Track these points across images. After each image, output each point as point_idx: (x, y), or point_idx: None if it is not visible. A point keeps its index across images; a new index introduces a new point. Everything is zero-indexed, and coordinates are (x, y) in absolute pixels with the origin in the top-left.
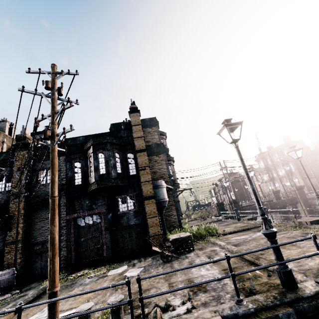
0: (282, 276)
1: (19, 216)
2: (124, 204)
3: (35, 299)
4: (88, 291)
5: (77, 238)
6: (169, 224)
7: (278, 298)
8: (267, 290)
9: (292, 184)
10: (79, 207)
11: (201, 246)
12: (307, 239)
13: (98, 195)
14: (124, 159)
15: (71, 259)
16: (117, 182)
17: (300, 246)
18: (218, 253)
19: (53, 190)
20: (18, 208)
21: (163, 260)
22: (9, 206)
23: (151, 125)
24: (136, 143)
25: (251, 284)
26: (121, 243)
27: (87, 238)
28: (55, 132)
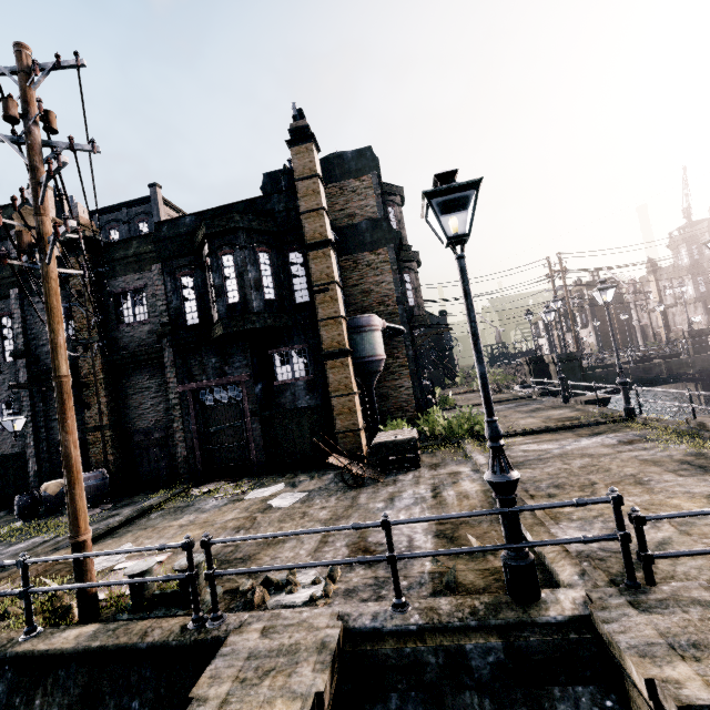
0: (508, 573)
1: (97, 383)
2: (286, 365)
3: (123, 526)
4: (121, 552)
5: (202, 426)
6: (395, 404)
7: (480, 614)
8: (483, 588)
9: None
10: (201, 370)
11: (440, 460)
12: (687, 473)
13: (233, 347)
14: (281, 266)
15: (195, 462)
16: (264, 320)
17: (652, 490)
18: (458, 483)
19: (55, 364)
20: (93, 369)
21: (347, 484)
22: (78, 364)
23: (359, 172)
24: (307, 227)
25: (453, 571)
26: (283, 441)
27: (220, 427)
28: (44, 235)
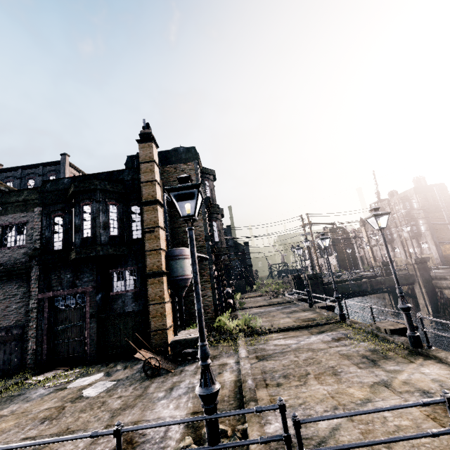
0: None
1: None
2: (120, 281)
3: None
4: None
5: (52, 324)
6: None
7: None
8: None
9: (419, 251)
10: (58, 283)
11: (219, 352)
12: (363, 366)
13: (84, 267)
14: (125, 214)
15: (41, 354)
16: (107, 250)
17: (341, 380)
18: (222, 373)
19: None
20: None
21: (146, 374)
22: None
23: (187, 160)
24: (144, 191)
25: None
26: (112, 337)
27: (66, 326)
28: None
